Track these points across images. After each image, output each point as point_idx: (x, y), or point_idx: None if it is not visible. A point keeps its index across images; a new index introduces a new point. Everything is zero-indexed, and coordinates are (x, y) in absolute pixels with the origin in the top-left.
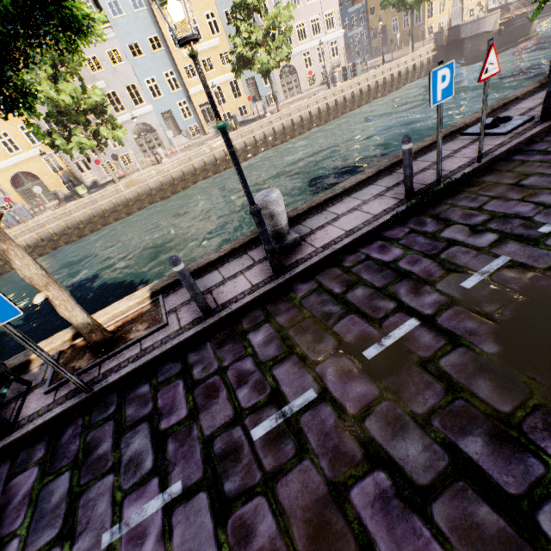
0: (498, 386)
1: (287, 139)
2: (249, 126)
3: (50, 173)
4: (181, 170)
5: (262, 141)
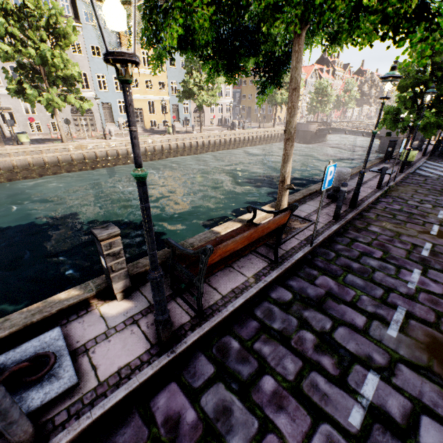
0: None
1: (204, 152)
2: (183, 135)
3: None
4: (126, 149)
5: (188, 148)
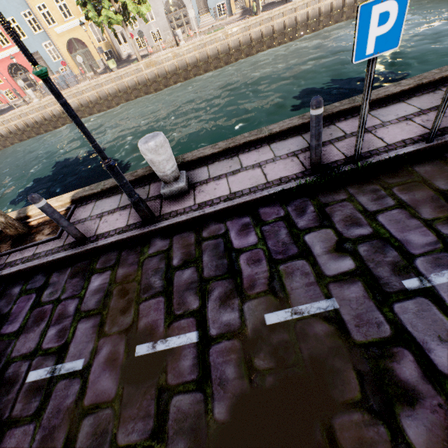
0: None
1: (308, 33)
2: (270, 11)
3: (95, 42)
4: (195, 56)
5: (280, 32)
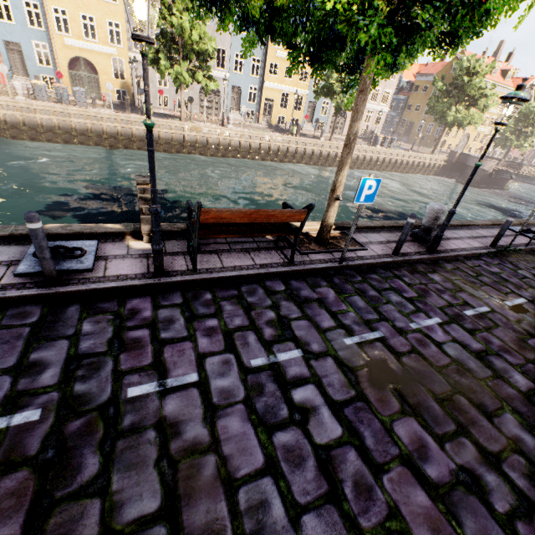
0: None
1: (326, 165)
2: (306, 139)
3: (110, 75)
4: (239, 142)
5: (308, 155)
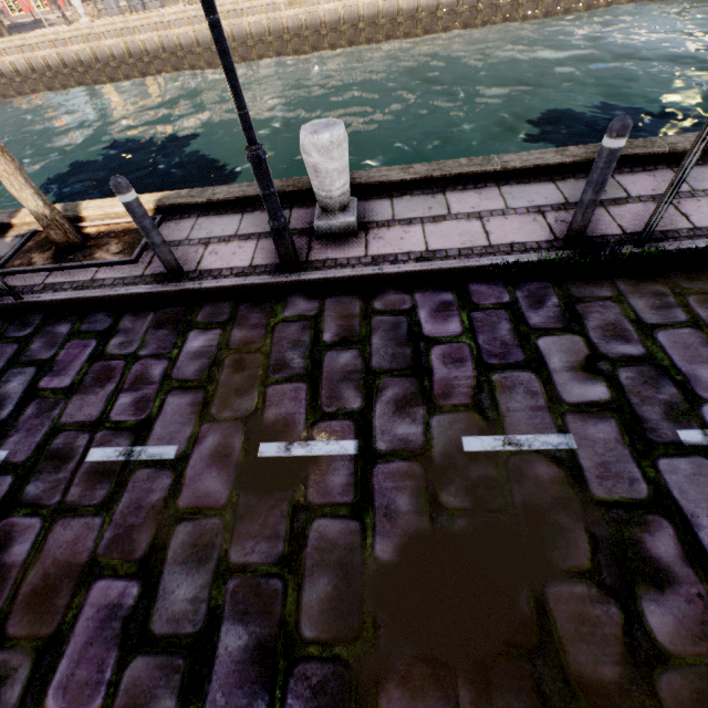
0: (332, 602)
1: (579, 9)
2: None
3: None
4: (376, 4)
5: None
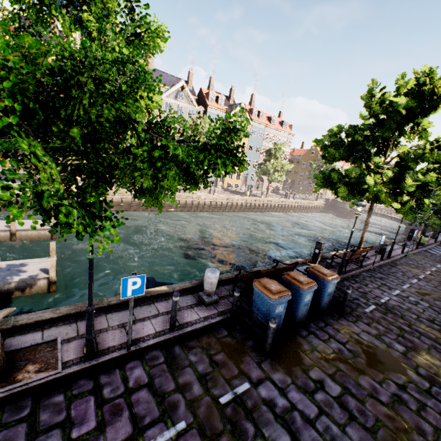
0: None
1: (266, 211)
2: (256, 198)
3: None
4: (221, 202)
5: (257, 207)
